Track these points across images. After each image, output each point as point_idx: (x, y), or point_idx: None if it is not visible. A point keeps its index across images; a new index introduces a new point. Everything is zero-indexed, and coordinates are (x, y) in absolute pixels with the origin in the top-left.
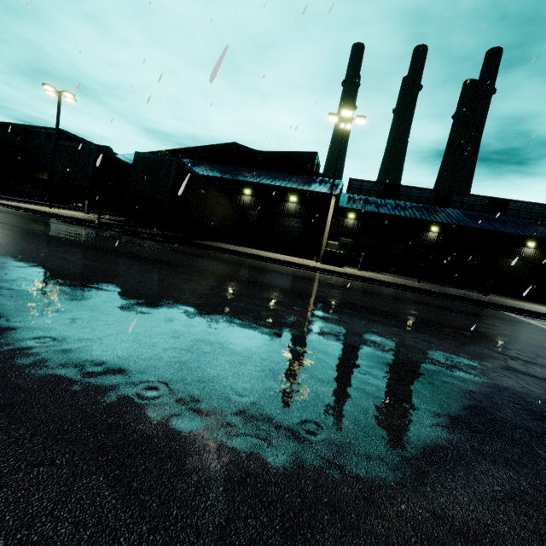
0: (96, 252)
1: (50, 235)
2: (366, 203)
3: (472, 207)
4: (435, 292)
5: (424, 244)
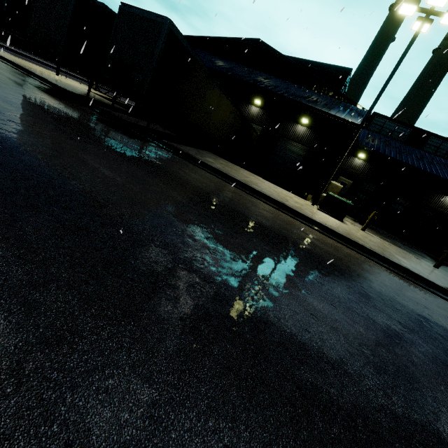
0: None
1: None
2: (386, 145)
3: None
4: None
5: (434, 208)
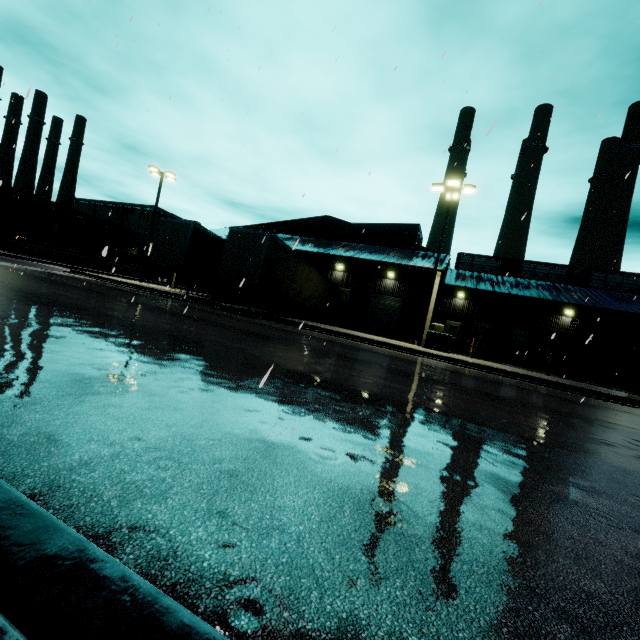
0: (194, 321)
1: (150, 305)
2: (478, 280)
3: (619, 287)
4: (568, 385)
5: (556, 331)
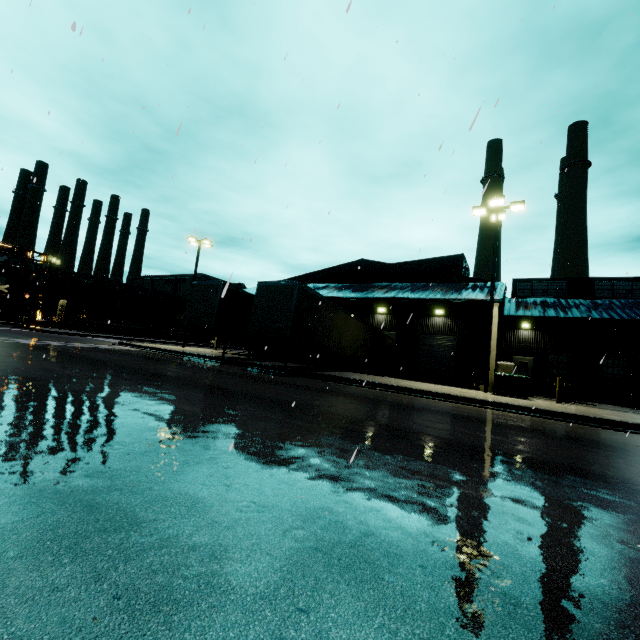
0: (204, 392)
1: (168, 375)
2: (545, 307)
3: None
4: None
5: None
